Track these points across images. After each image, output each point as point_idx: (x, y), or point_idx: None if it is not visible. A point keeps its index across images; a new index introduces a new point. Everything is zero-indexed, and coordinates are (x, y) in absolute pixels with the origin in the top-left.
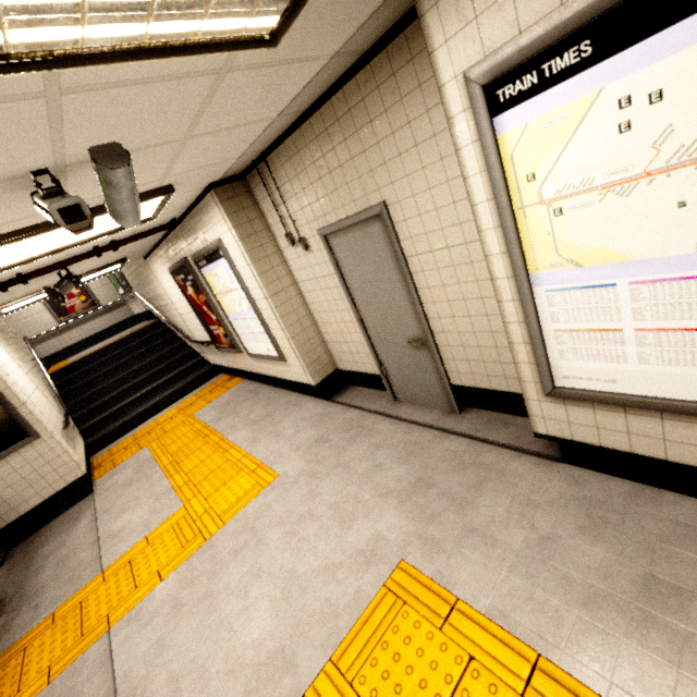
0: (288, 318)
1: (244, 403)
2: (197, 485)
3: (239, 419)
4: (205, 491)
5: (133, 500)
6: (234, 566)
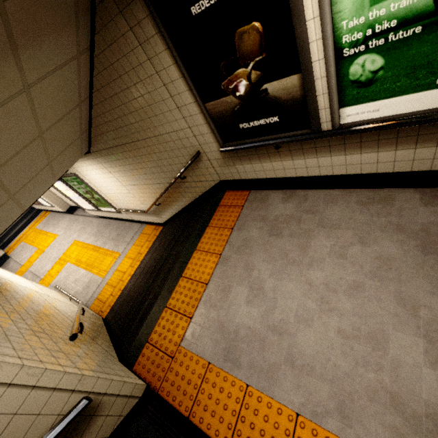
0: (48, 197)
1: (51, 220)
2: (40, 244)
3: (49, 225)
4: (42, 244)
5: (24, 253)
6: (50, 252)
